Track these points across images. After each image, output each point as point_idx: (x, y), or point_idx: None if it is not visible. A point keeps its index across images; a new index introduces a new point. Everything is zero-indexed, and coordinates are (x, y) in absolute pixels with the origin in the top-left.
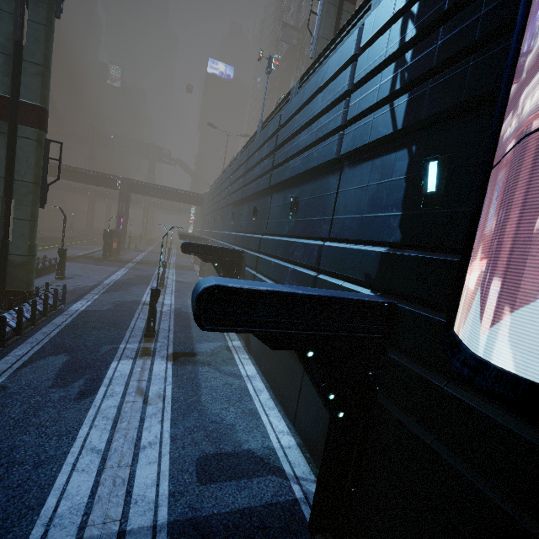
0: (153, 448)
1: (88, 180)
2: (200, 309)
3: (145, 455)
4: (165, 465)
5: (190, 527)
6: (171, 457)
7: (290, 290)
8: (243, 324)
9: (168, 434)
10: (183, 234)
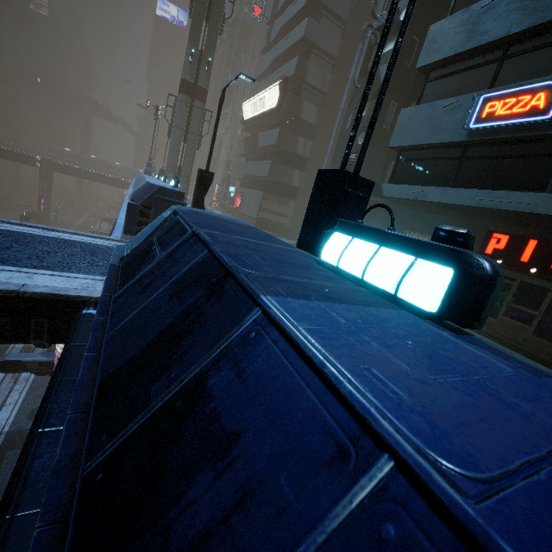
0: (11, 405)
1: (3, 156)
2: (0, 367)
3: (6, 408)
4: (15, 412)
5: (17, 433)
6: (19, 409)
7: (40, 359)
8: (20, 370)
9: (22, 399)
10: (95, 231)
